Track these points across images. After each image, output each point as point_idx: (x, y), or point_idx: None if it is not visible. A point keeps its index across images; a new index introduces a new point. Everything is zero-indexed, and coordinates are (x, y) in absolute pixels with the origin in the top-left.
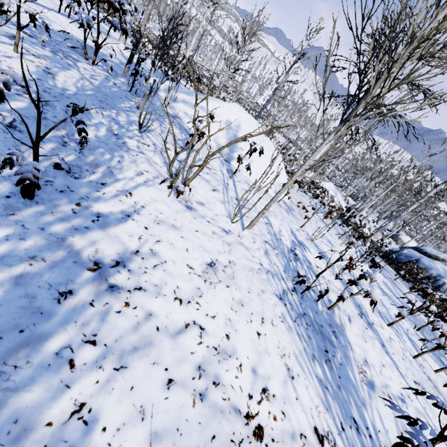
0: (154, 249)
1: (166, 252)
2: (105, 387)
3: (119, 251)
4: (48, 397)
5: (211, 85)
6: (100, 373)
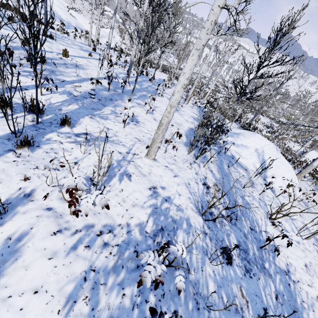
0: (289, 261)
1: (292, 262)
2: (314, 316)
3: (284, 265)
4: (307, 316)
5: (214, 96)
6: (311, 311)
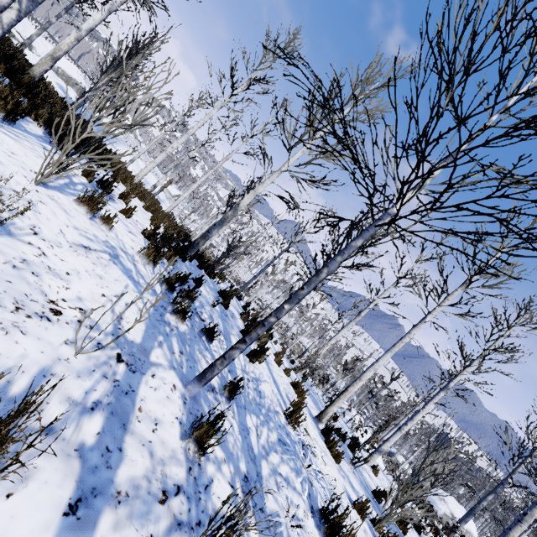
0: None
1: None
2: None
3: None
4: None
5: None
6: None
